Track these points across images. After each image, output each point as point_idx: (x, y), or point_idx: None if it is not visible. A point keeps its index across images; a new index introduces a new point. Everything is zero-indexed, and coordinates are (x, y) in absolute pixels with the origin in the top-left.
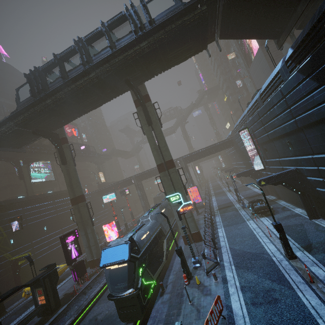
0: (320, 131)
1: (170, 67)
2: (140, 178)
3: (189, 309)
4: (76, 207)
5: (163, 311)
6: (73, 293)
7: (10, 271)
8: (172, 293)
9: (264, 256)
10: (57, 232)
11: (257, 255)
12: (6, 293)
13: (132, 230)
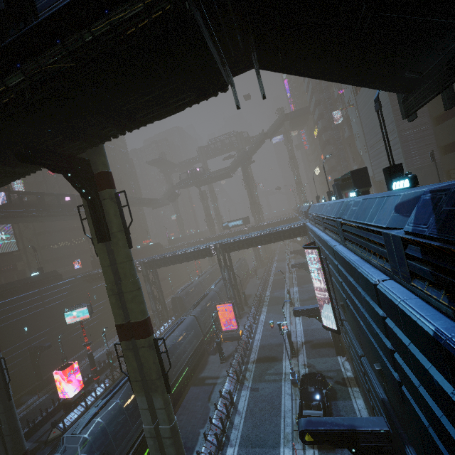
0: None
1: (144, 123)
2: (151, 266)
3: None
4: None
5: None
6: None
7: None
8: None
9: None
10: None
11: None
12: None
13: None
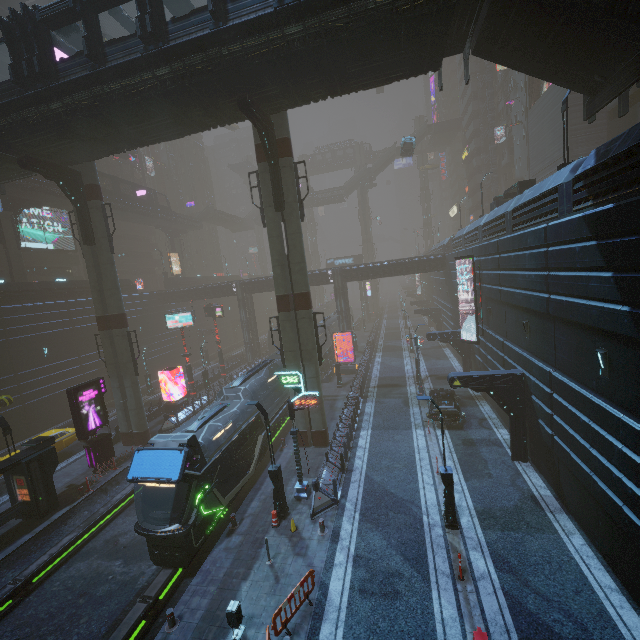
0: (577, 340)
1: (349, 91)
2: (250, 288)
3: (265, 572)
4: (108, 335)
5: (223, 565)
6: (84, 487)
7: None
8: (247, 536)
9: (412, 508)
10: (69, 362)
11: (402, 503)
12: None
13: (201, 417)
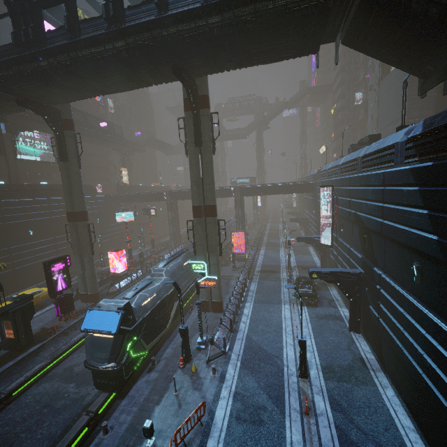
0: (400, 254)
1: (252, 64)
2: (176, 197)
3: (172, 400)
4: (74, 225)
5: (143, 393)
6: (52, 330)
7: None
8: (161, 373)
9: (277, 361)
10: (47, 241)
11: (270, 357)
12: None
13: (135, 289)
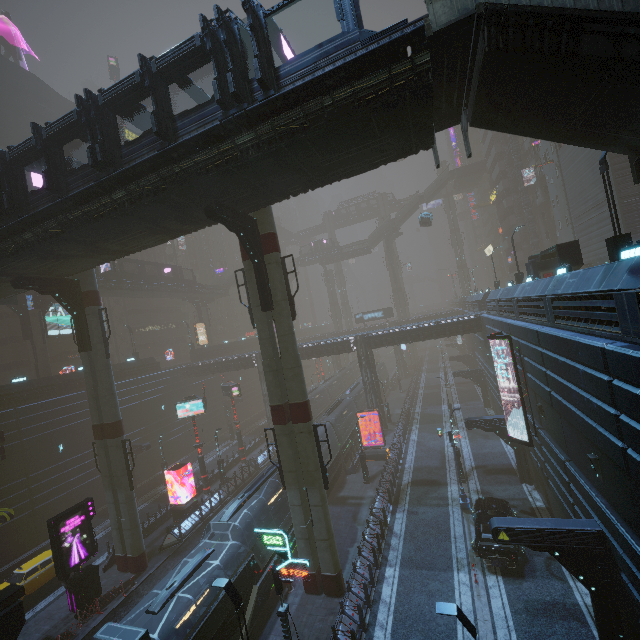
0: None
1: (331, 180)
2: None
3: None
4: (103, 445)
5: None
6: None
7: None
8: None
9: None
10: (85, 455)
11: None
12: None
13: (170, 585)
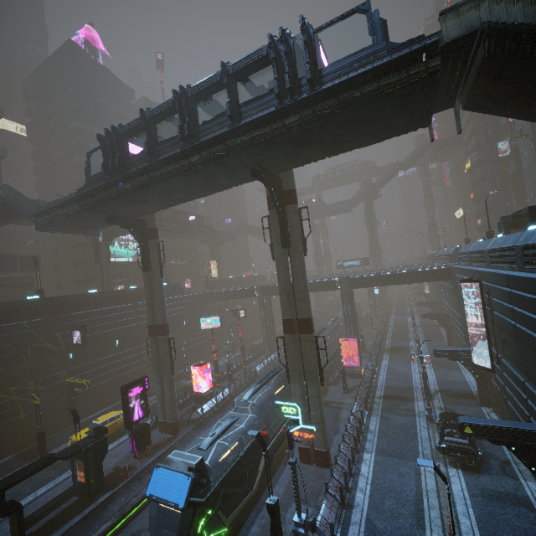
0: None
1: (344, 150)
2: (268, 292)
3: None
4: (155, 340)
5: None
6: (125, 472)
7: (64, 396)
8: None
9: None
10: (132, 350)
11: None
12: (35, 465)
13: (212, 434)
